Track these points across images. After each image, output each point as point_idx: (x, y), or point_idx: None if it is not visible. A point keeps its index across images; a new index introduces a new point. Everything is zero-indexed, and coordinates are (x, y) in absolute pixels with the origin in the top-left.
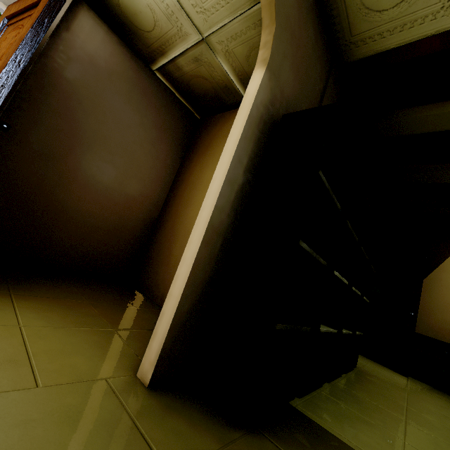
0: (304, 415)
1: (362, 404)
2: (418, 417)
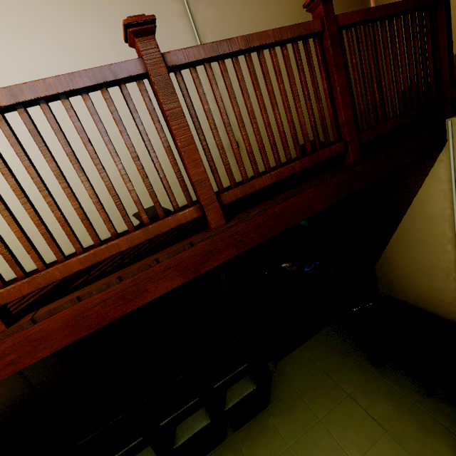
0: None
1: None
2: None
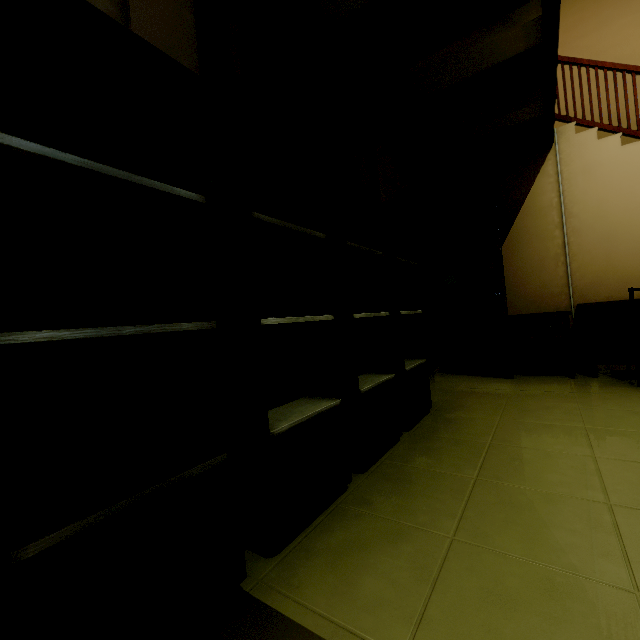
0: (259, 604)
1: (408, 489)
2: (502, 456)
